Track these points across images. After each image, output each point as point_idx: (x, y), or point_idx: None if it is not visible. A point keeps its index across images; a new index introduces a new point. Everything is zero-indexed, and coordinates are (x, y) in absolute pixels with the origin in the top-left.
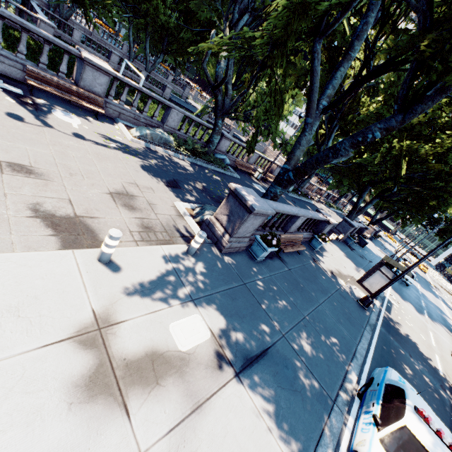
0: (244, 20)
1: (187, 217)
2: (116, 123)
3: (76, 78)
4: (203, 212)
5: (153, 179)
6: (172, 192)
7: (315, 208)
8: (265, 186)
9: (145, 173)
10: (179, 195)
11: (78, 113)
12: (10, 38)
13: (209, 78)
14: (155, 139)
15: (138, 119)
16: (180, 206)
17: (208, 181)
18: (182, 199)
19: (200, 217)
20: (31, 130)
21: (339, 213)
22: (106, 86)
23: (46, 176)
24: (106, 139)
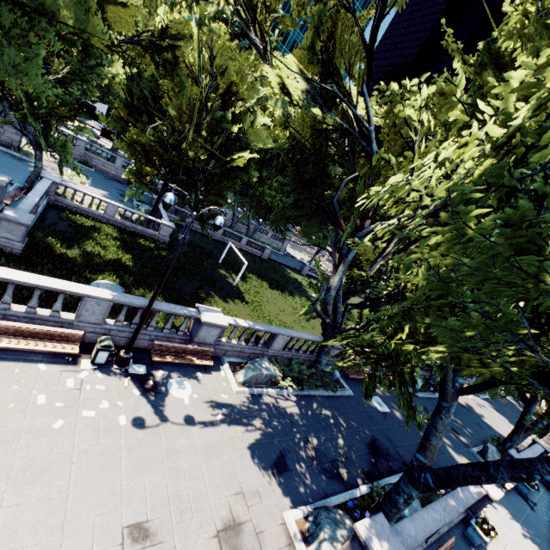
0: (354, 251)
1: (299, 546)
2: (222, 364)
3: (192, 332)
4: (319, 534)
5: (259, 466)
6: (280, 486)
7: (457, 409)
8: (385, 394)
9: (251, 457)
10: (287, 490)
11: (189, 371)
12: (137, 249)
13: (319, 313)
14: (260, 379)
15: (243, 351)
16: (290, 522)
17: (318, 430)
18: (291, 497)
19: (315, 546)
20: (150, 439)
21: (494, 400)
22: (218, 335)
23: (160, 534)
24: (214, 407)
